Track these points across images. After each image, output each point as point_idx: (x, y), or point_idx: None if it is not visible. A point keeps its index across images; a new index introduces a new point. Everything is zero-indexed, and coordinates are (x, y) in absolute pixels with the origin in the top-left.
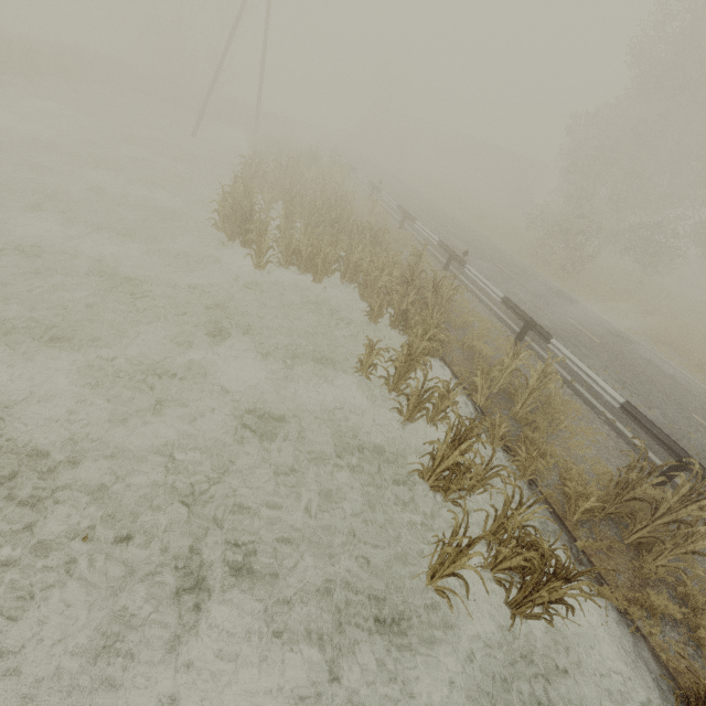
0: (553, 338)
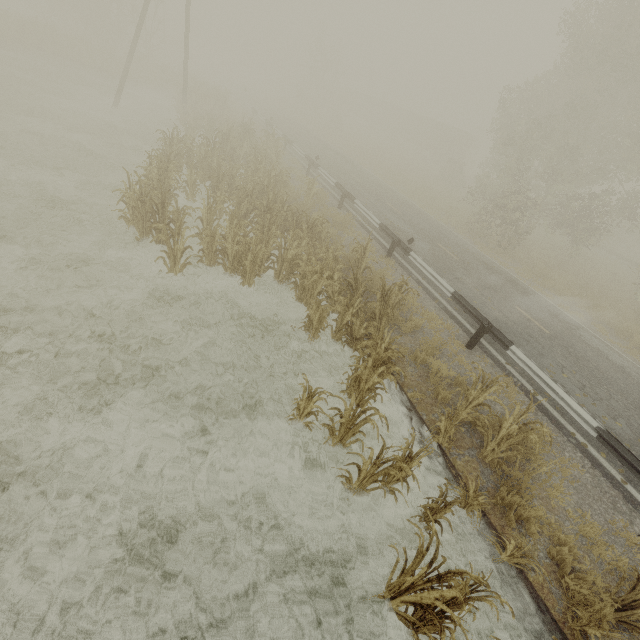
0: (512, 344)
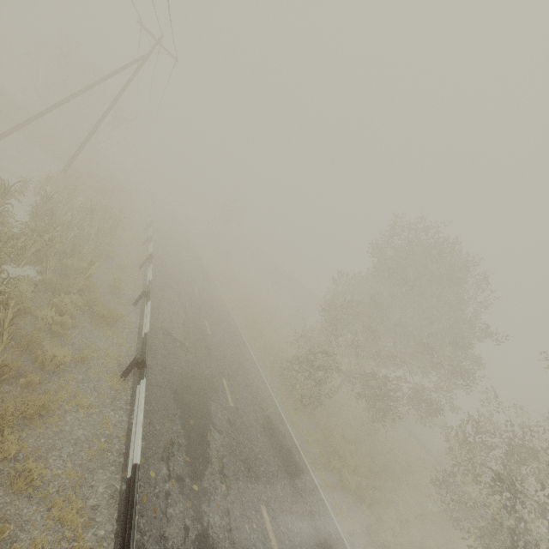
0: None
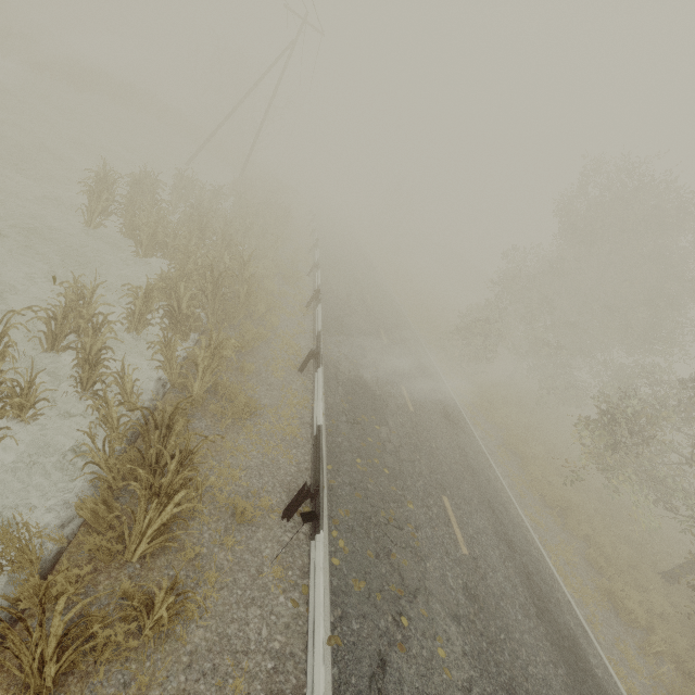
0: (321, 367)
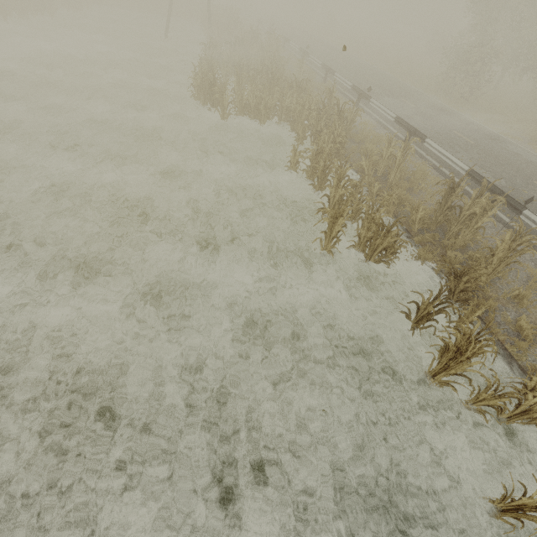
0: (427, 138)
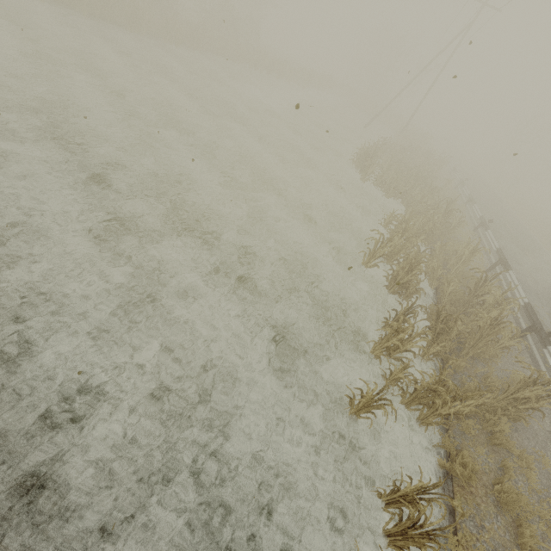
0: (511, 270)
